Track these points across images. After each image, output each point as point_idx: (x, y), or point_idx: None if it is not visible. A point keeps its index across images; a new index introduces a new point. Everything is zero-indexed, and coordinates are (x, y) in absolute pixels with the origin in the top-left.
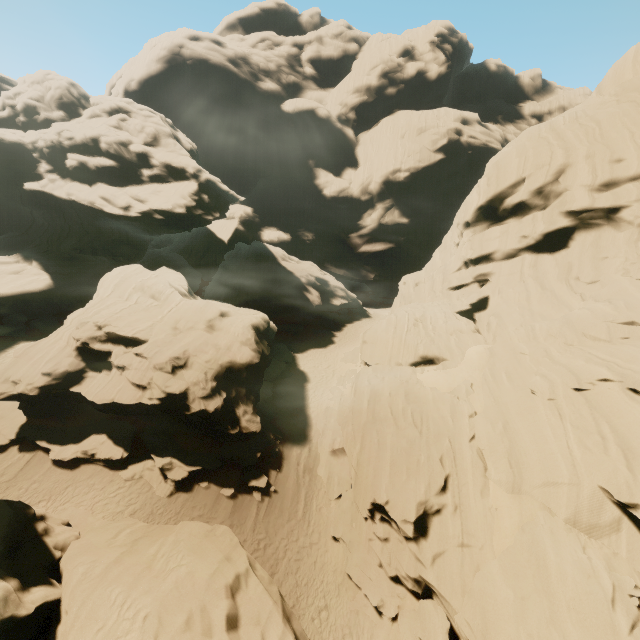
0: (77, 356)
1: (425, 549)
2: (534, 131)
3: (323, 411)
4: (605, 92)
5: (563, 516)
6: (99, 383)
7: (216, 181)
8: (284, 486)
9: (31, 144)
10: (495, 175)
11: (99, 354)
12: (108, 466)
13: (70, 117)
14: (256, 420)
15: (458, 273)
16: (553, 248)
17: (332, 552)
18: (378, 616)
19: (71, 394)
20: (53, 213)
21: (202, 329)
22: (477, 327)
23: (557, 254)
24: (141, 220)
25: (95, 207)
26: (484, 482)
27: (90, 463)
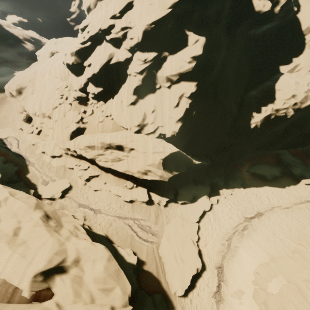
0: None
1: (20, 97)
2: None
3: None
4: None
5: (59, 77)
6: None
7: None
8: None
9: None
10: None
11: None
12: None
13: None
14: None
15: None
16: None
17: (3, 113)
18: (13, 121)
19: None
20: None
21: None
22: None
23: None
24: None
25: None
26: (43, 77)
27: None
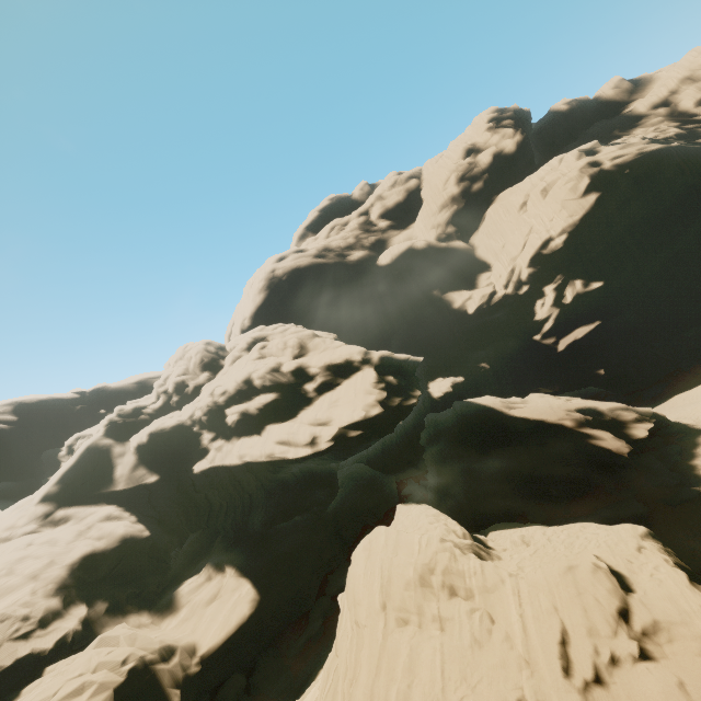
0: None
1: None
2: None
3: None
4: None
5: None
6: None
7: (389, 354)
8: None
9: (189, 419)
10: None
11: None
12: None
13: (214, 373)
14: None
15: None
16: None
17: None
18: None
19: None
20: (229, 487)
21: (639, 657)
22: None
23: None
24: (333, 448)
25: (275, 459)
26: None
27: None
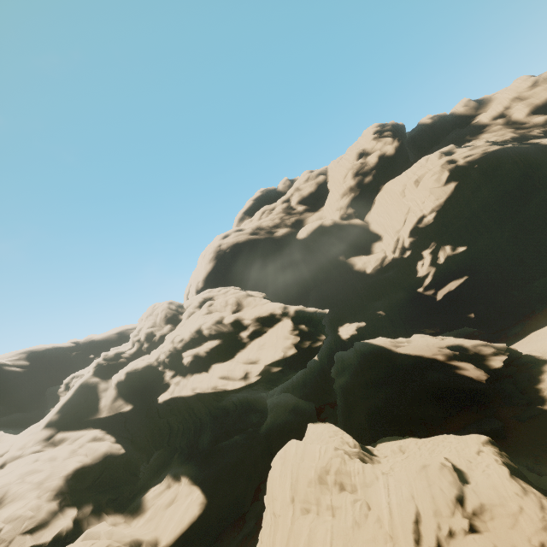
0: None
1: None
2: None
3: None
4: None
5: None
6: None
7: (302, 308)
8: None
9: (155, 361)
10: None
11: None
12: None
13: (175, 325)
14: None
15: None
16: None
17: None
18: None
19: None
20: (184, 413)
21: (469, 531)
22: None
23: None
24: (261, 381)
25: (218, 390)
26: None
27: None
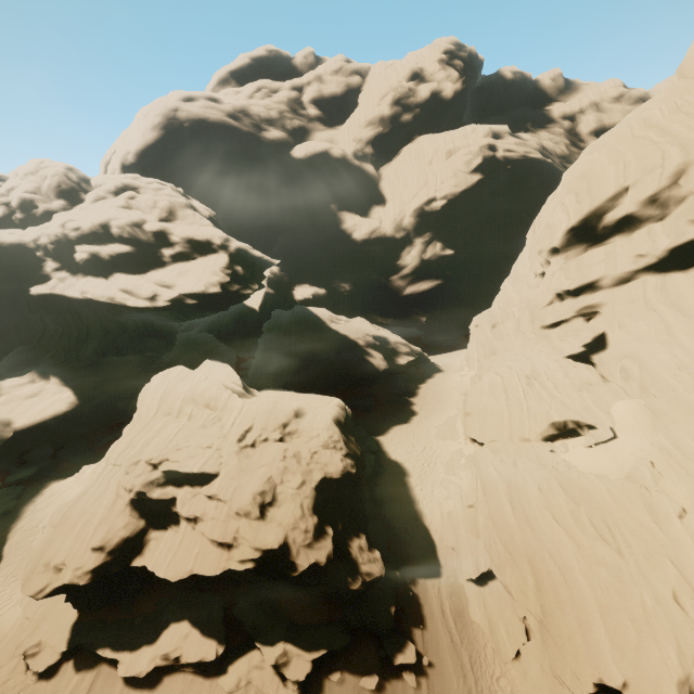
0: (132, 512)
1: None
2: (624, 131)
3: (444, 518)
4: (690, 74)
5: None
6: (167, 547)
7: (247, 248)
8: (438, 652)
9: (33, 242)
10: (585, 189)
11: (160, 504)
12: (200, 672)
13: (72, 205)
14: (376, 557)
15: (550, 308)
16: (684, 264)
17: None
18: None
19: (133, 569)
20: (67, 316)
21: (279, 440)
22: (600, 372)
23: (693, 271)
24: (171, 308)
25: (116, 303)
26: None
27: (175, 672)
